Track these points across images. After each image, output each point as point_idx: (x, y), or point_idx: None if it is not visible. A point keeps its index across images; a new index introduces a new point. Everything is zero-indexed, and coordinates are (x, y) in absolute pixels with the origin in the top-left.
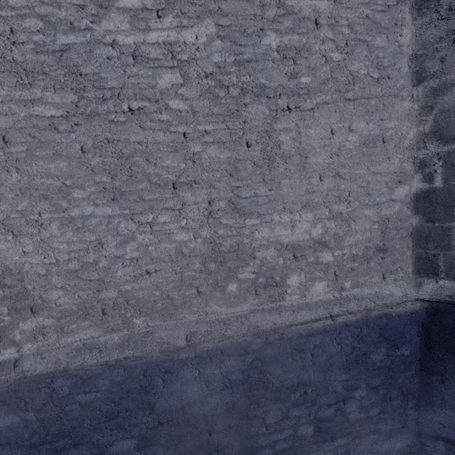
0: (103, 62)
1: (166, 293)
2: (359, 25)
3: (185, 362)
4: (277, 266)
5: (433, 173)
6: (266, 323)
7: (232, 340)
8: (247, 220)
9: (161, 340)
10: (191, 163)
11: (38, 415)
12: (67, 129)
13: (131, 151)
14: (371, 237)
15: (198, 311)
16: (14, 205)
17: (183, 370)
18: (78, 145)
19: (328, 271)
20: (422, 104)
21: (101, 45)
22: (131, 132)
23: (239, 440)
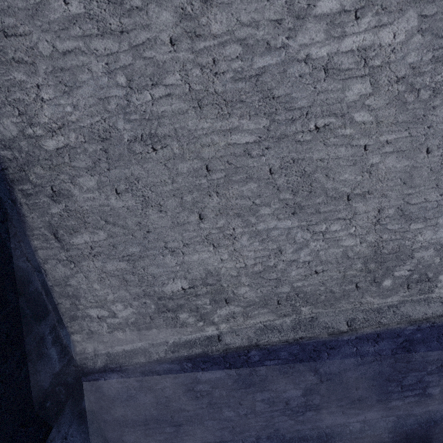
0: (295, 81)
1: (329, 288)
2: None
3: (347, 342)
4: (432, 265)
5: None
6: (417, 313)
7: (388, 327)
8: (412, 225)
9: (326, 324)
10: (367, 175)
11: (237, 372)
12: (259, 153)
13: (313, 169)
14: None
15: (354, 302)
16: (214, 223)
17: (344, 347)
18: (267, 167)
19: None
20: None
21: (294, 62)
22: (314, 150)
23: (378, 394)
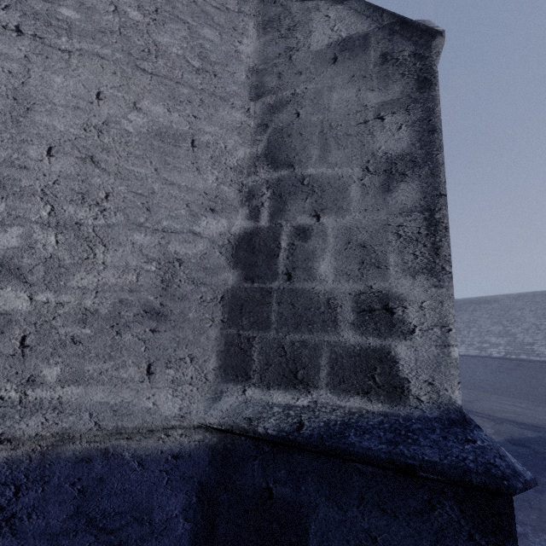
0: None
1: None
2: (181, 4)
3: None
4: None
5: (260, 207)
6: None
7: None
8: None
9: None
10: None
11: None
12: None
13: None
14: (138, 283)
15: None
16: None
17: None
18: None
19: (5, 331)
20: (259, 122)
21: None
22: None
23: None
